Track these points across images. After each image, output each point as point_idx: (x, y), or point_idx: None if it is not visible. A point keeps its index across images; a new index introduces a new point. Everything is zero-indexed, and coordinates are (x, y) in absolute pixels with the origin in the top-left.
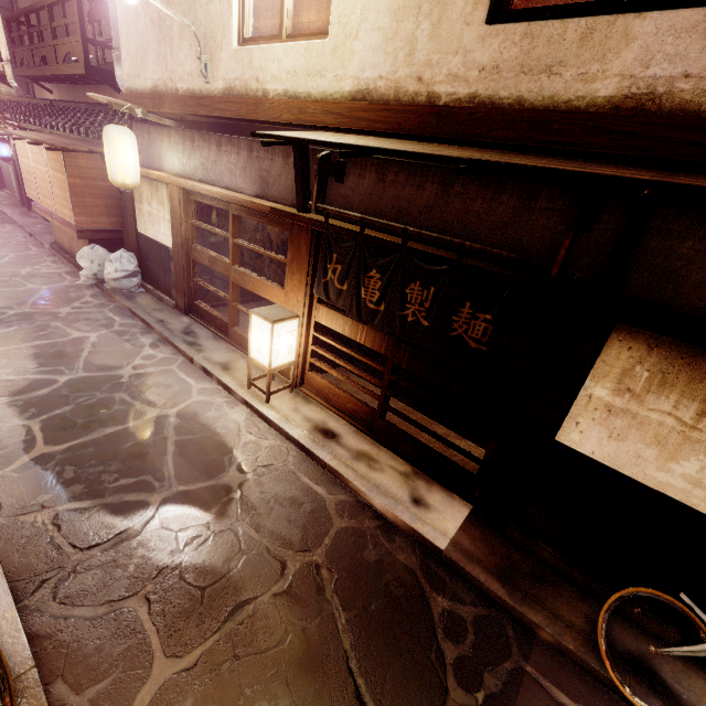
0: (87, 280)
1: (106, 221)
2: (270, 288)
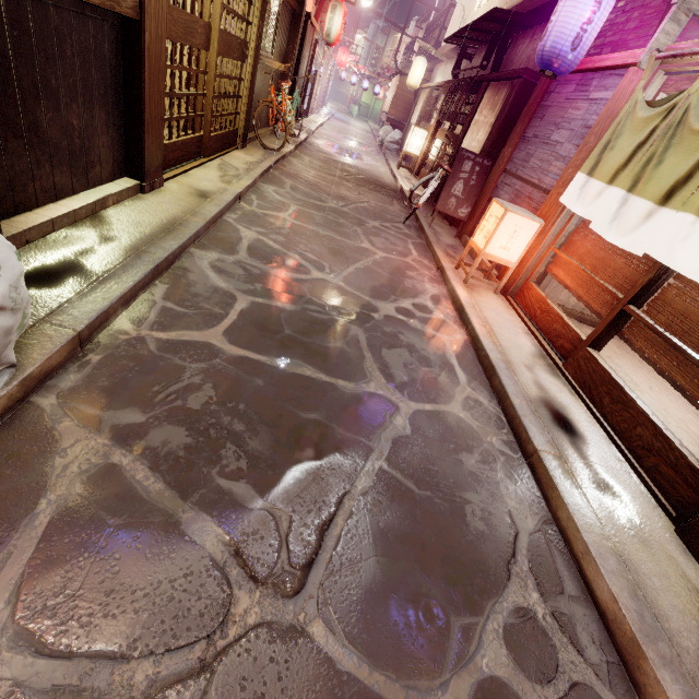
0: (378, 143)
1: (401, 116)
2: (431, 127)
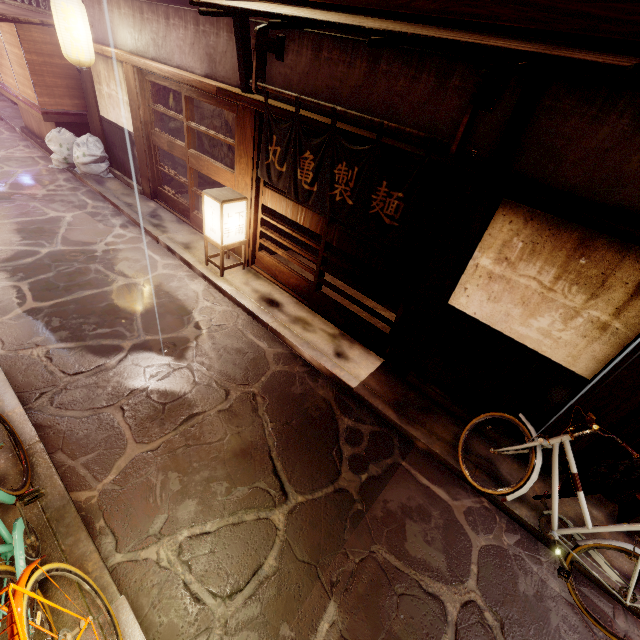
0: (59, 165)
1: (69, 103)
2: (222, 172)
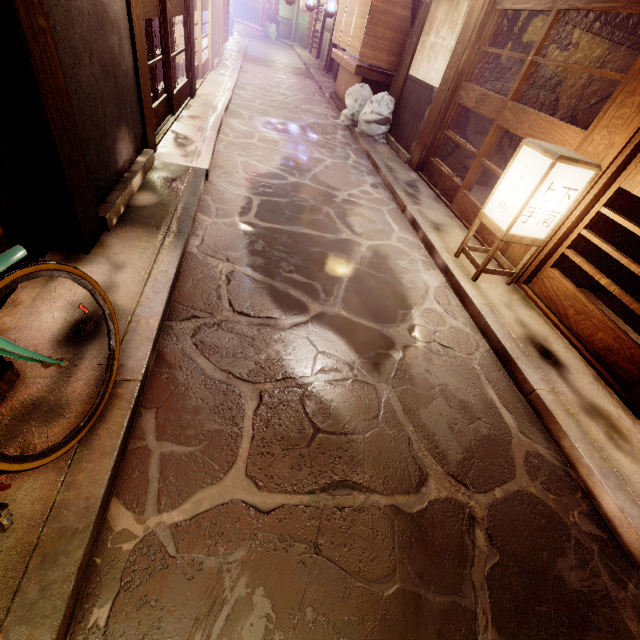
0: (344, 120)
1: (385, 59)
2: (559, 129)
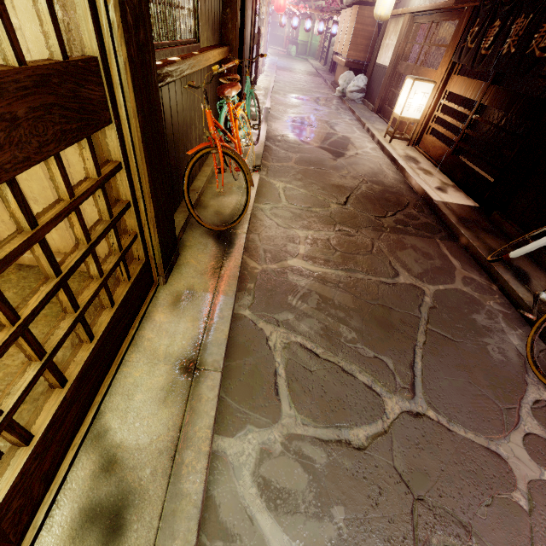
0: (338, 93)
1: (362, 56)
2: (430, 73)
